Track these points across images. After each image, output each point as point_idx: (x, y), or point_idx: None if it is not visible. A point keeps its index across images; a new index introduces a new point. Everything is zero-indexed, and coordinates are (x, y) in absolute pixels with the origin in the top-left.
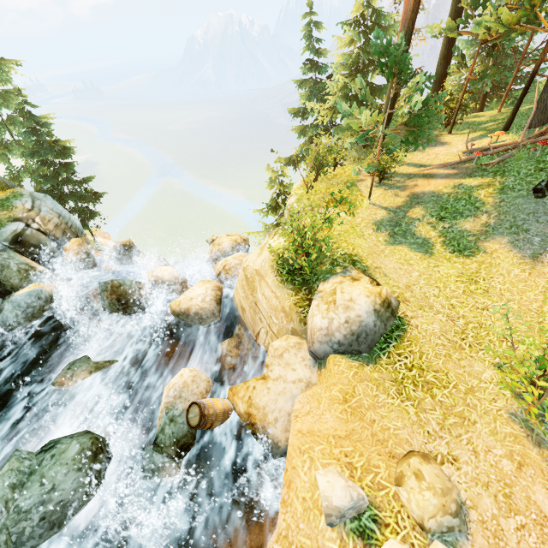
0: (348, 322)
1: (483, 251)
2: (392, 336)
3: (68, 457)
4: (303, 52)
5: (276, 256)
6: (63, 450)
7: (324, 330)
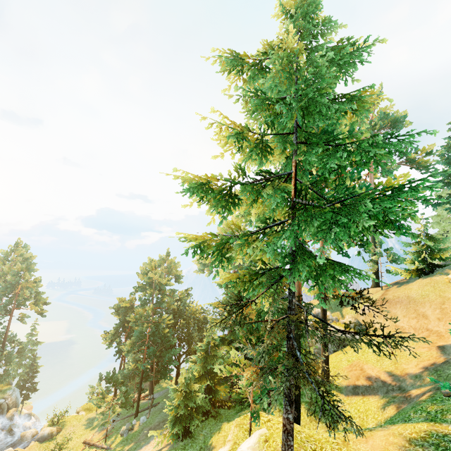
0: (42, 433)
1: (94, 429)
2: (50, 440)
3: None
4: None
5: (52, 422)
6: None
7: (38, 435)
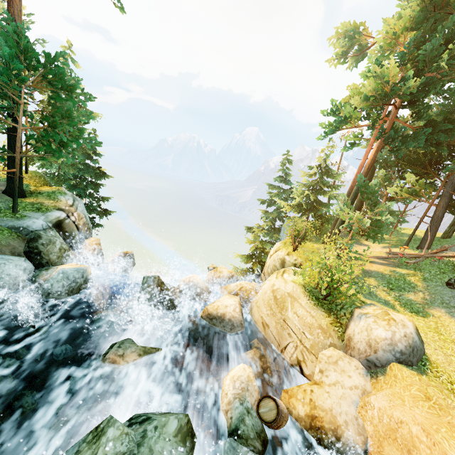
0: (406, 336)
1: (432, 315)
2: (422, 357)
3: (169, 432)
4: (278, 171)
5: (301, 286)
6: (164, 423)
7: (389, 340)
